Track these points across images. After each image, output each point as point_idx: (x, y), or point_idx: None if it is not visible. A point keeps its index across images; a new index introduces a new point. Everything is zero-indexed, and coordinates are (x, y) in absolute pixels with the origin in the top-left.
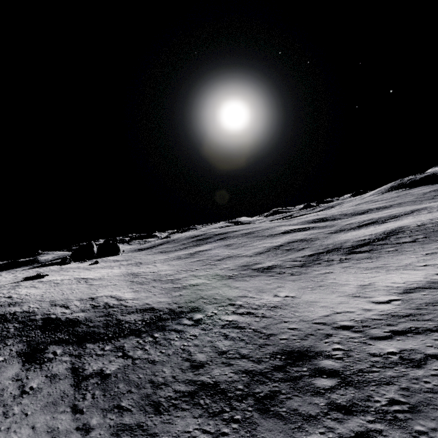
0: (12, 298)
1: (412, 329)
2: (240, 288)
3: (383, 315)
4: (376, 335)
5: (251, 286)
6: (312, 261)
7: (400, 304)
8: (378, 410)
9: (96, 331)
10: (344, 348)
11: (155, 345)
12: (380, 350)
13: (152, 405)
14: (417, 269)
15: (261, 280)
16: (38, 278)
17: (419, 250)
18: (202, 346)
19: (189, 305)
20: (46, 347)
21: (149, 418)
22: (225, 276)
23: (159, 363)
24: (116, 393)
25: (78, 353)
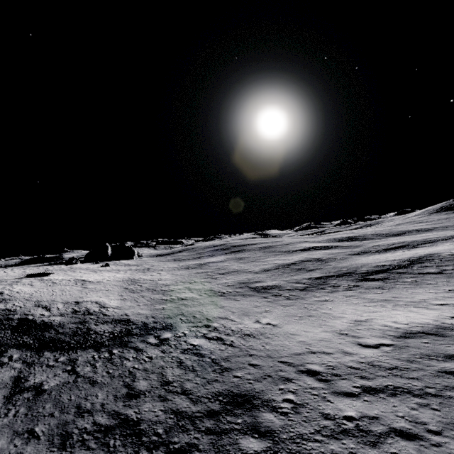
0: (3, 294)
1: (389, 388)
2: (226, 308)
3: (363, 363)
4: (341, 389)
5: (238, 307)
6: (316, 285)
7: (390, 351)
8: None
9: (61, 339)
10: (297, 400)
11: (107, 362)
12: (337, 410)
13: (62, 436)
14: (430, 307)
15: (251, 301)
16: (42, 275)
17: (442, 284)
18: (150, 372)
19: (165, 321)
20: (6, 350)
21: (50, 452)
22: (218, 292)
23: (98, 385)
24: (38, 415)
25: (32, 361)
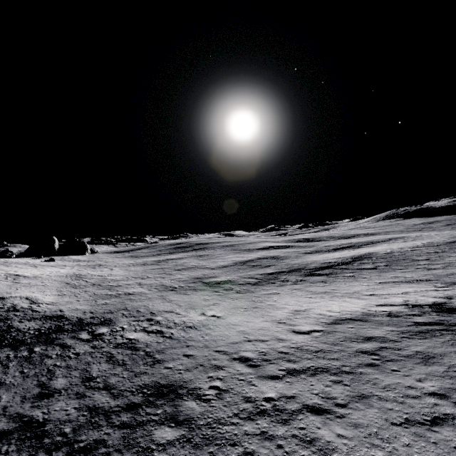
0: None
1: (310, 369)
2: (174, 302)
3: (293, 347)
4: (267, 373)
5: (187, 300)
6: (268, 280)
7: (319, 336)
8: None
9: None
10: (223, 386)
11: (23, 362)
12: (259, 393)
13: None
14: (361, 298)
15: (202, 295)
16: None
17: (374, 277)
18: (73, 368)
19: (104, 316)
20: None
21: None
22: (170, 287)
23: (5, 387)
24: None
25: None
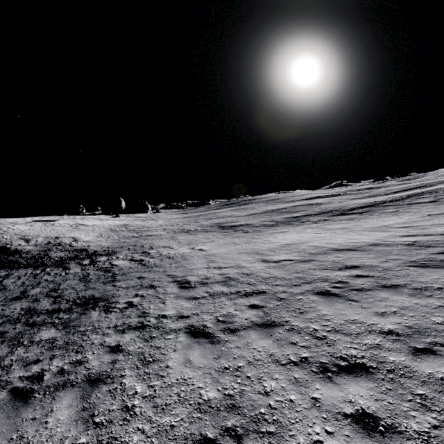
0: None
1: (239, 293)
2: (177, 240)
3: (244, 274)
4: (189, 294)
5: (190, 239)
6: (287, 222)
7: (287, 264)
8: (4, 382)
9: (18, 261)
10: (137, 302)
11: (31, 276)
12: (159, 310)
13: None
14: (387, 230)
15: (208, 235)
16: (51, 221)
17: (425, 210)
18: (53, 282)
19: (114, 250)
20: None
21: None
22: (186, 230)
23: (3, 291)
24: None
25: None
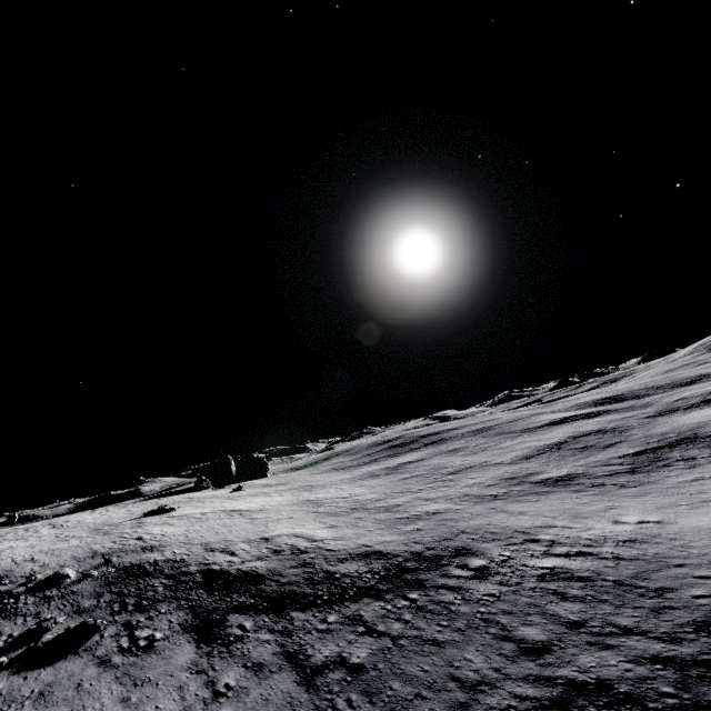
0: (144, 540)
1: None
2: (530, 513)
3: None
4: None
5: (550, 509)
6: (649, 463)
7: None
8: None
9: (296, 591)
10: None
11: (420, 613)
12: None
13: None
14: None
15: (562, 498)
16: (165, 512)
17: None
18: (521, 613)
19: (447, 545)
20: (223, 617)
21: None
22: (484, 495)
23: (449, 645)
24: (394, 700)
25: (282, 627)
